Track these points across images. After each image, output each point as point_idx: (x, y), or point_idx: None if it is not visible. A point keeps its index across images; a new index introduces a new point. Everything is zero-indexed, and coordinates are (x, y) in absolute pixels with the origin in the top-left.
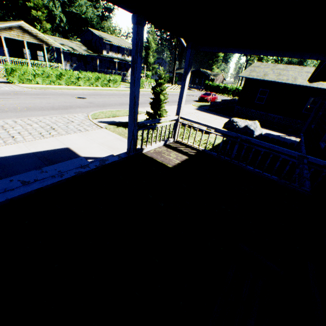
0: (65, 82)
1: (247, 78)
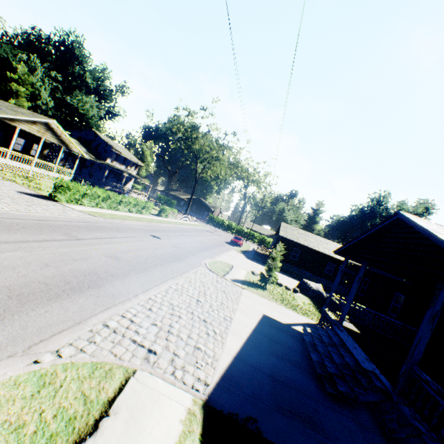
0: (108, 205)
1: (286, 238)
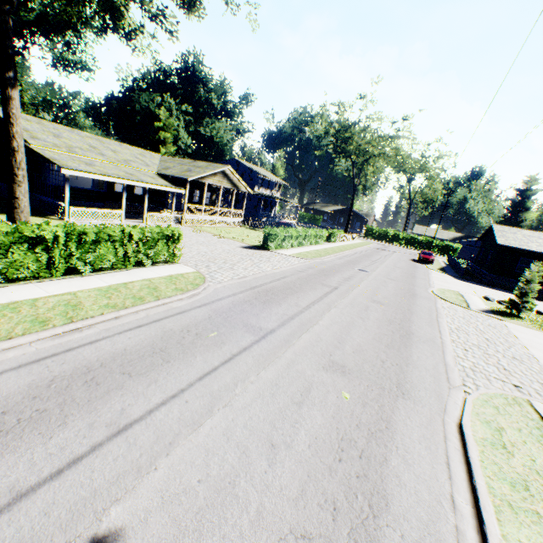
0: (297, 243)
1: (509, 246)
